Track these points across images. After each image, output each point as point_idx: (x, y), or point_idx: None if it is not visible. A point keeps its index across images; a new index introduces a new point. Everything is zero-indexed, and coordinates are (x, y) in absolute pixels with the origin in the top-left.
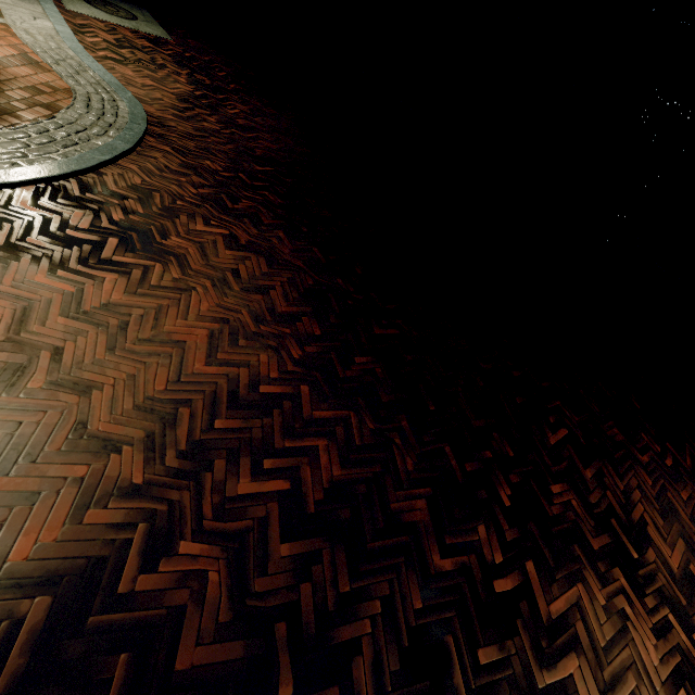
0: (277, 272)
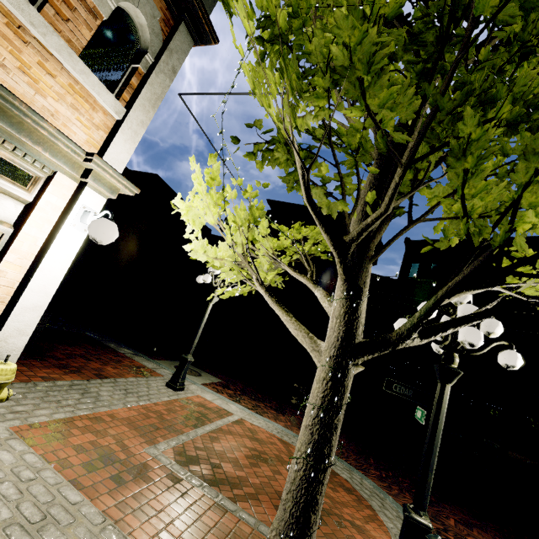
0: (489, 534)
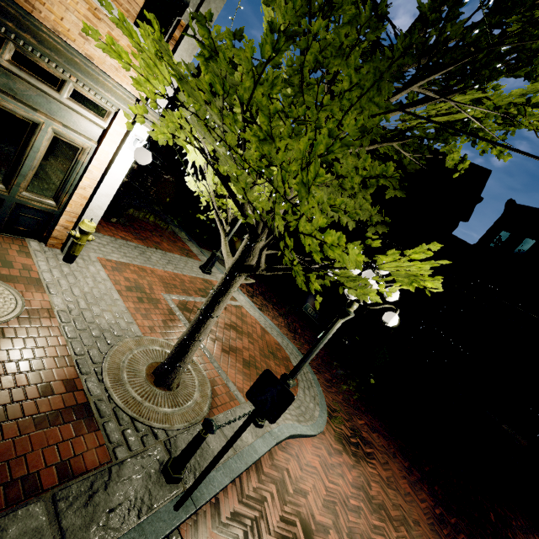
0: (388, 442)
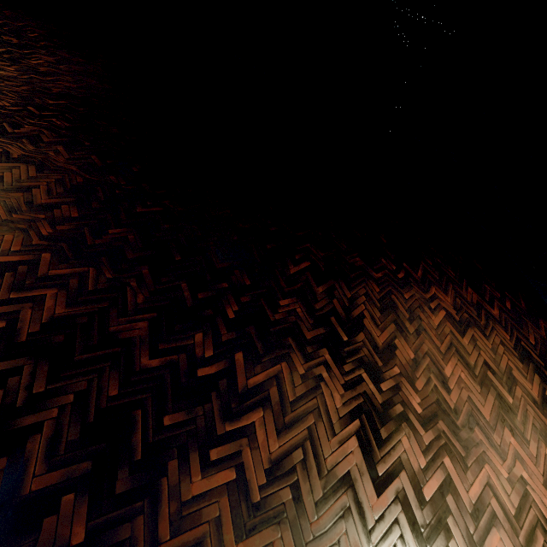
0: (46, 175)
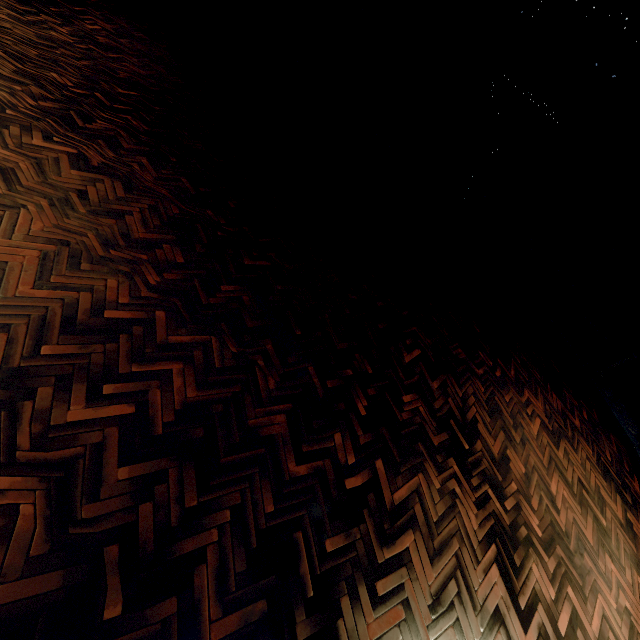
0: (136, 197)
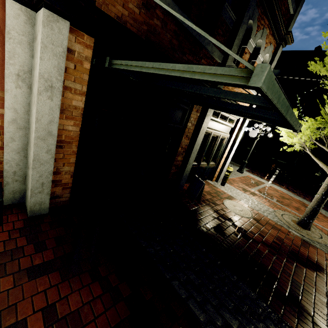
0: None
